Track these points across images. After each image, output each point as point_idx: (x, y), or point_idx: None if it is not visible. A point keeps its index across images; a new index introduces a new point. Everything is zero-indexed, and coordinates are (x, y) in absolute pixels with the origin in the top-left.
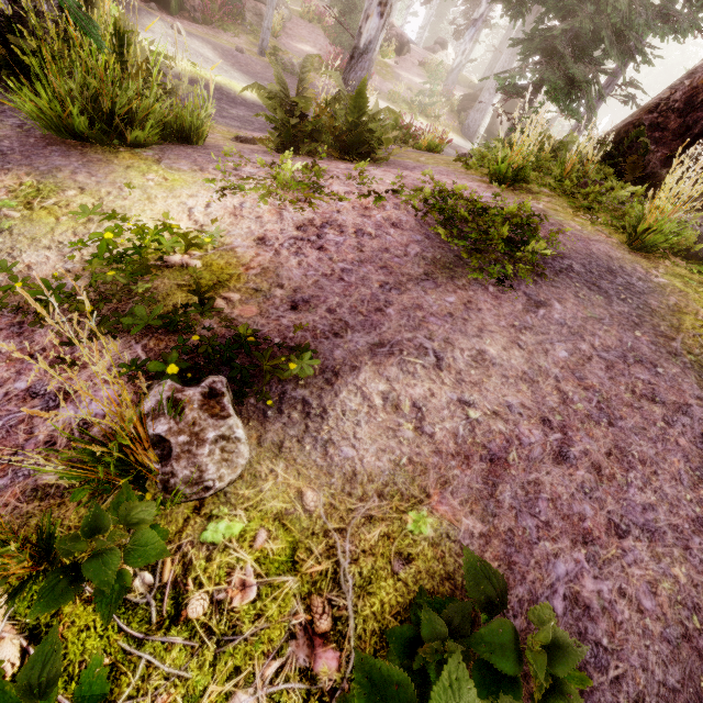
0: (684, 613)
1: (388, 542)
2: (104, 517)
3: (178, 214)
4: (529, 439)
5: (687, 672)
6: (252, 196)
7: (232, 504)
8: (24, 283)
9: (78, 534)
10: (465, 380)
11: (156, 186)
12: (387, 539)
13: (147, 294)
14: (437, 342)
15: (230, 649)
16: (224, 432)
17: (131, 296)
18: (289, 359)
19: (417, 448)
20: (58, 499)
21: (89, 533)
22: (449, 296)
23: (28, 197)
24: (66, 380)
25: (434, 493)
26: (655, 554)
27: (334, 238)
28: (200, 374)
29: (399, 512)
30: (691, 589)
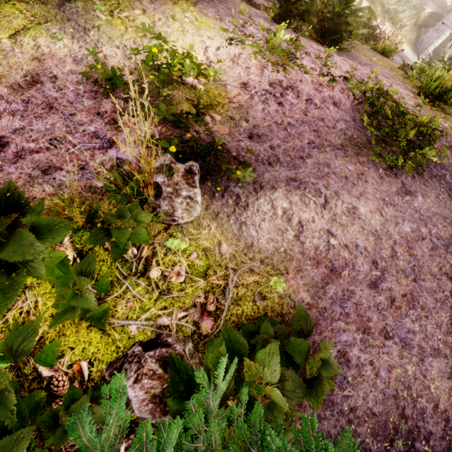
0: (401, 387)
1: (257, 285)
2: (126, 212)
3: (198, 49)
4: (360, 268)
5: (386, 411)
6: (248, 50)
7: (183, 234)
8: (102, 67)
9: (114, 214)
10: (336, 220)
11: (189, 23)
12: (256, 284)
13: (168, 98)
14: (330, 191)
15: (164, 298)
16: (191, 195)
17: (158, 95)
18: (238, 168)
19: (292, 246)
20: (100, 196)
21: (118, 216)
22: (351, 165)
23: (111, 6)
24: (114, 134)
25: (291, 273)
26: (401, 354)
27: (291, 99)
28: (186, 157)
29: (268, 274)
30: (412, 379)
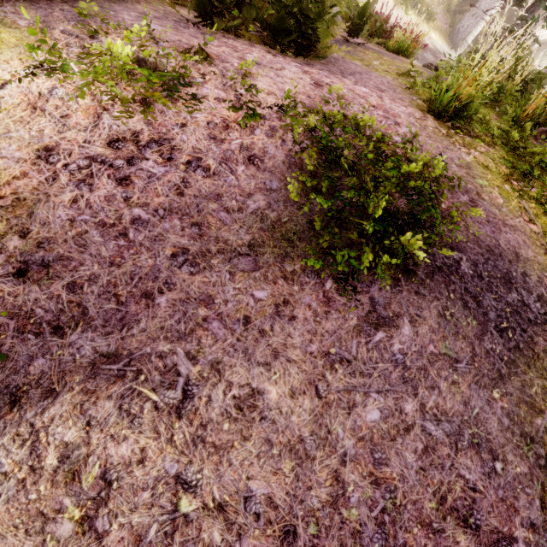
0: None
1: None
2: None
3: None
4: None
5: None
6: (78, 81)
7: None
8: None
9: None
10: (206, 440)
11: None
12: None
13: None
14: (200, 366)
15: None
16: None
17: None
18: None
19: None
20: None
21: None
22: (262, 288)
23: None
24: None
25: None
26: None
27: (150, 168)
28: None
29: None
30: None
